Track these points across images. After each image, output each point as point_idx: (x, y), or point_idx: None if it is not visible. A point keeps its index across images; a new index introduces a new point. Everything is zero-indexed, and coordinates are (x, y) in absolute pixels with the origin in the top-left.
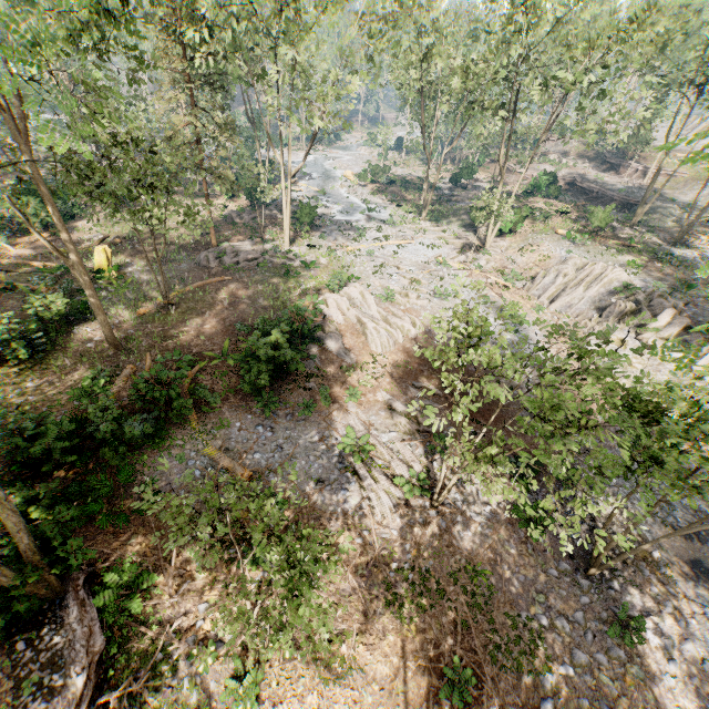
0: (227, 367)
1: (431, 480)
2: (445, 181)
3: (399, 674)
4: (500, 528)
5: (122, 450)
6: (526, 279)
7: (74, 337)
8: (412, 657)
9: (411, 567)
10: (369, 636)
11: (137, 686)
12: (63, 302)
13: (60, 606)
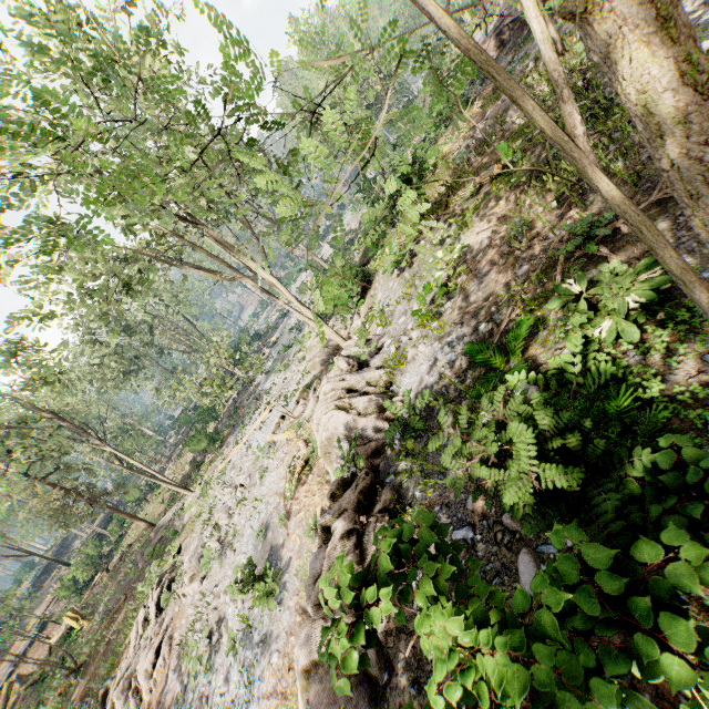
0: None
1: None
2: None
3: None
4: None
5: None
6: None
7: None
8: None
9: None
10: None
11: None
12: None
13: None
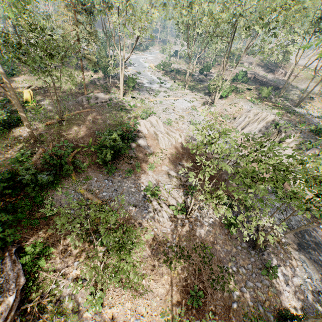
0: (91, 151)
1: (186, 206)
2: (197, 72)
3: (169, 293)
4: (216, 228)
5: (36, 189)
6: (231, 119)
7: (13, 133)
8: (175, 285)
9: (176, 245)
10: (155, 276)
11: (42, 300)
12: (7, 116)
13: (2, 263)
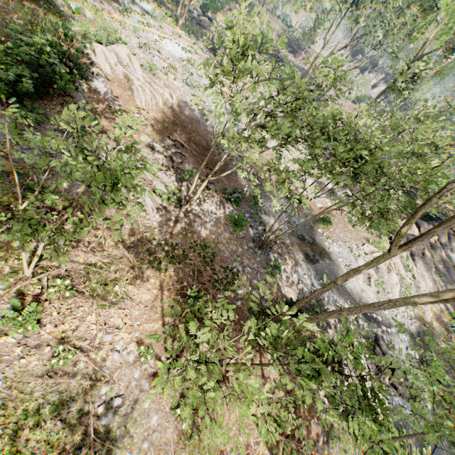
0: None
1: (180, 196)
2: (196, 9)
3: (157, 298)
4: (220, 226)
5: None
6: (243, 98)
7: None
8: (166, 289)
9: (166, 243)
10: (136, 280)
11: None
12: None
13: None
